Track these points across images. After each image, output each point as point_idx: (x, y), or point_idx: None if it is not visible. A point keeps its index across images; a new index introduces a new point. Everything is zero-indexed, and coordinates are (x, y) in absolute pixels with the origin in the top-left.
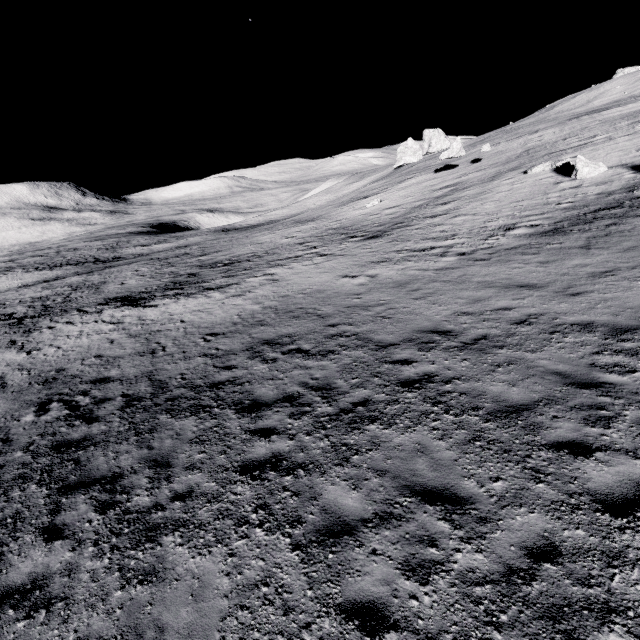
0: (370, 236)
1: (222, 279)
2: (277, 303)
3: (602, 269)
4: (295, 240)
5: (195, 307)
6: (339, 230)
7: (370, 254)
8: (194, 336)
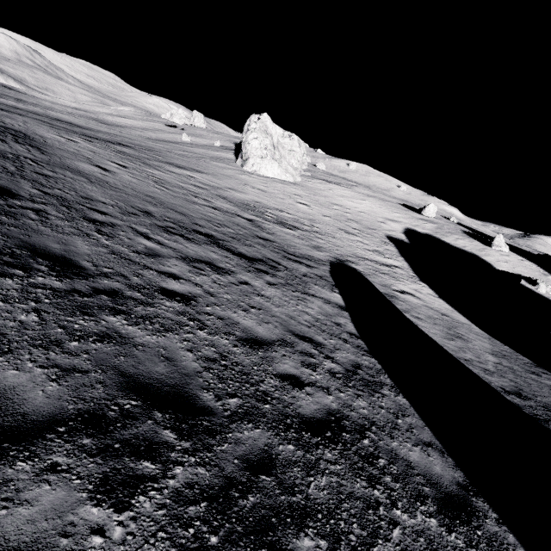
0: (104, 123)
1: (14, 100)
2: (45, 113)
3: (137, 138)
4: (67, 111)
5: (1, 99)
6: (94, 118)
7: (95, 124)
8: (6, 103)
